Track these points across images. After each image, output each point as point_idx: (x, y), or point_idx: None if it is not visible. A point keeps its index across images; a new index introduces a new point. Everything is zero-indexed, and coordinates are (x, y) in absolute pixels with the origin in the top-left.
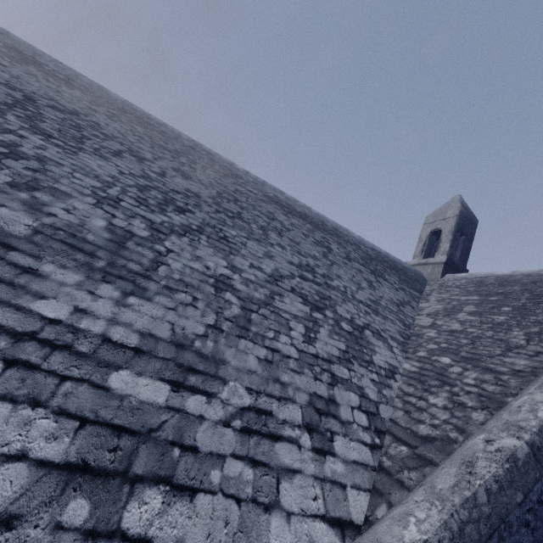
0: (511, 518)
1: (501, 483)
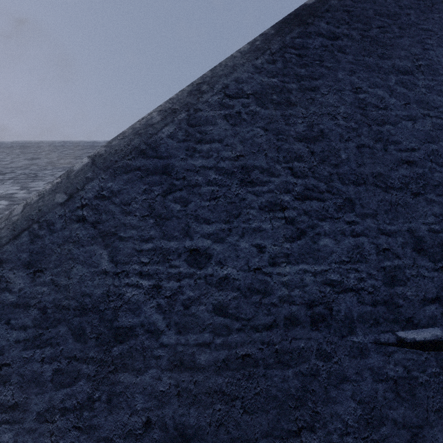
0: (49, 218)
1: (43, 194)
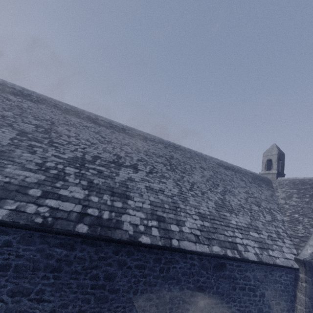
0: None
1: None
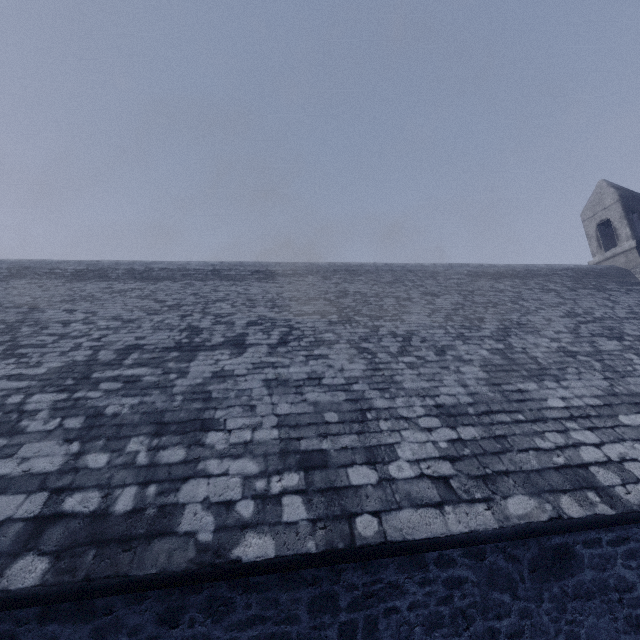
0: None
1: None
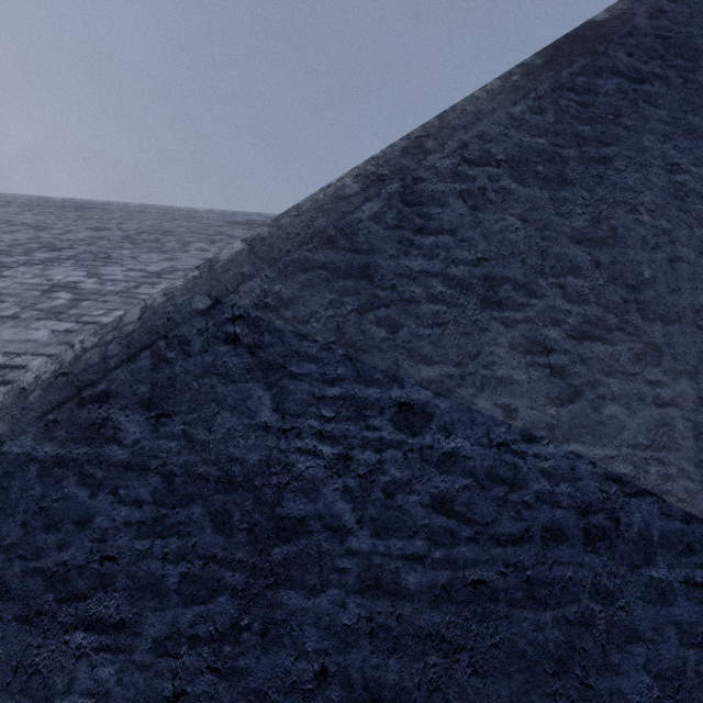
0: (183, 332)
1: (173, 294)
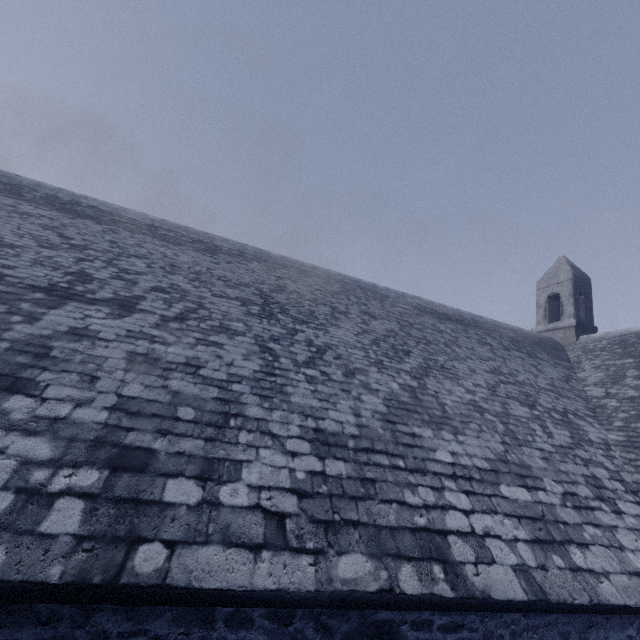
0: None
1: None
